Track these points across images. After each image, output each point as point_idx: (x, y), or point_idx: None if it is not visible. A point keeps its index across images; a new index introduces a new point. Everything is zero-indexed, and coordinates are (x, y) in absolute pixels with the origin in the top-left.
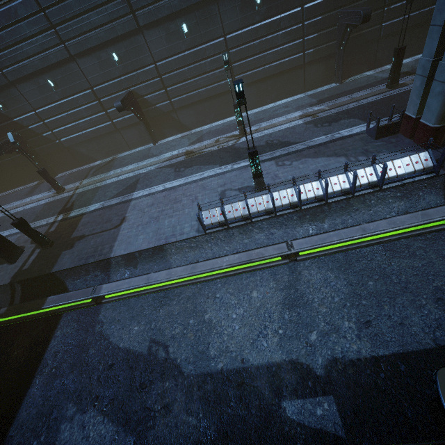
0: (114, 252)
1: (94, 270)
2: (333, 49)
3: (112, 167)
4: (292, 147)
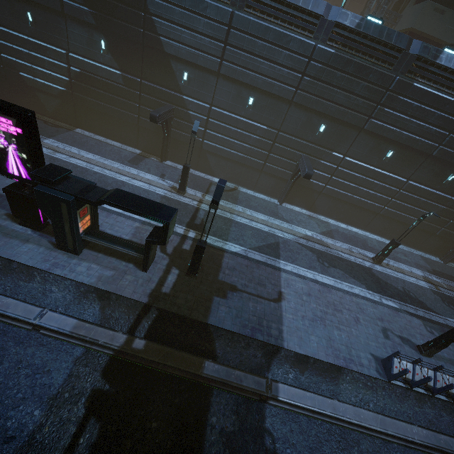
0: (287, 342)
1: (257, 348)
2: None
3: (238, 201)
4: (432, 314)
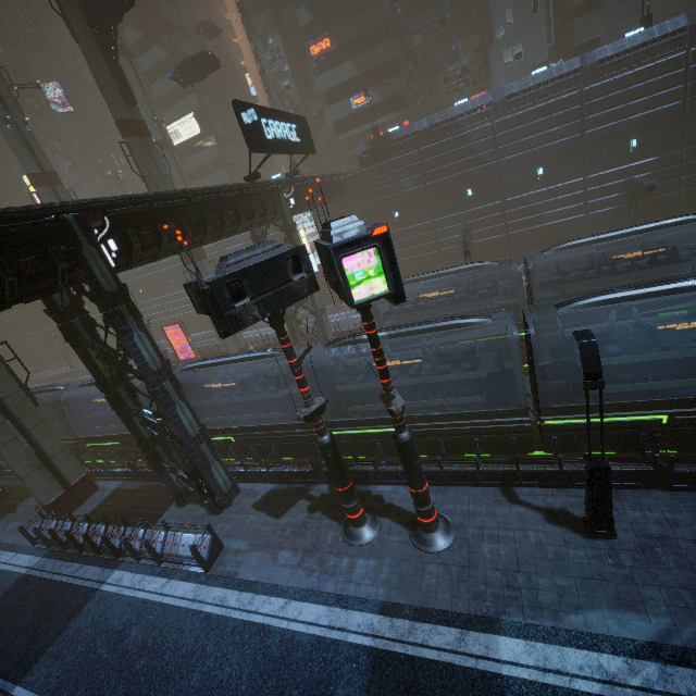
0: None
1: None
2: None
3: None
4: None
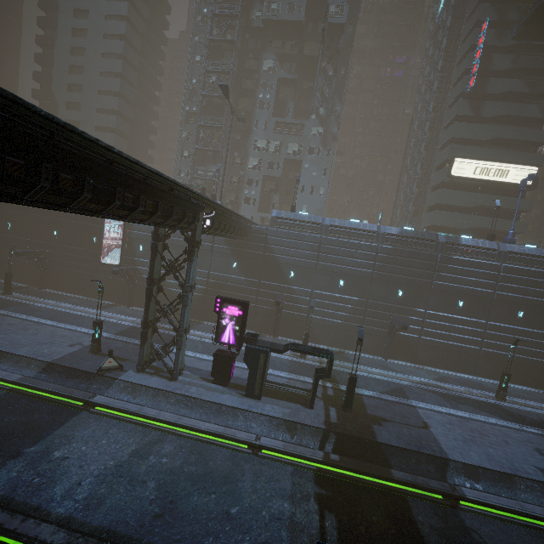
0: (451, 455)
1: (427, 463)
2: None
3: (350, 360)
4: None
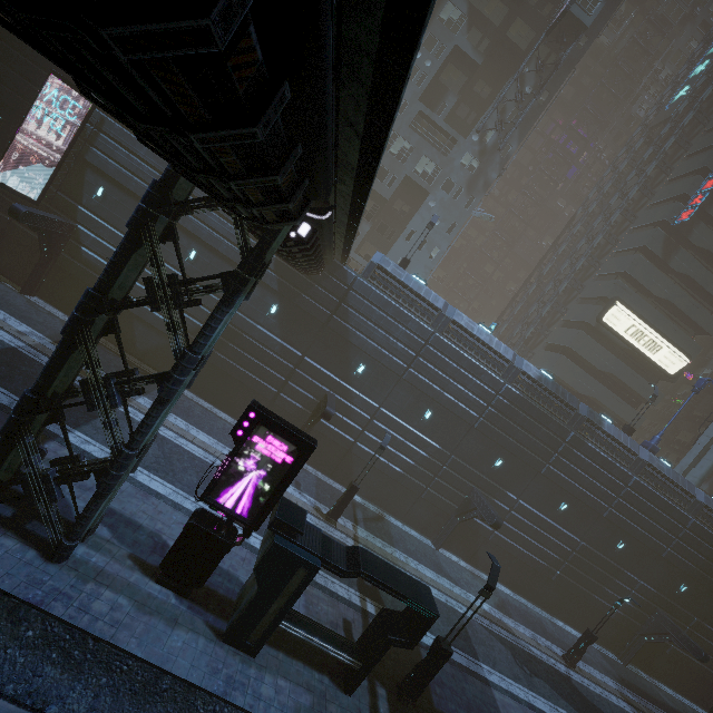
0: None
1: None
2: (634, 628)
3: (394, 540)
4: None
